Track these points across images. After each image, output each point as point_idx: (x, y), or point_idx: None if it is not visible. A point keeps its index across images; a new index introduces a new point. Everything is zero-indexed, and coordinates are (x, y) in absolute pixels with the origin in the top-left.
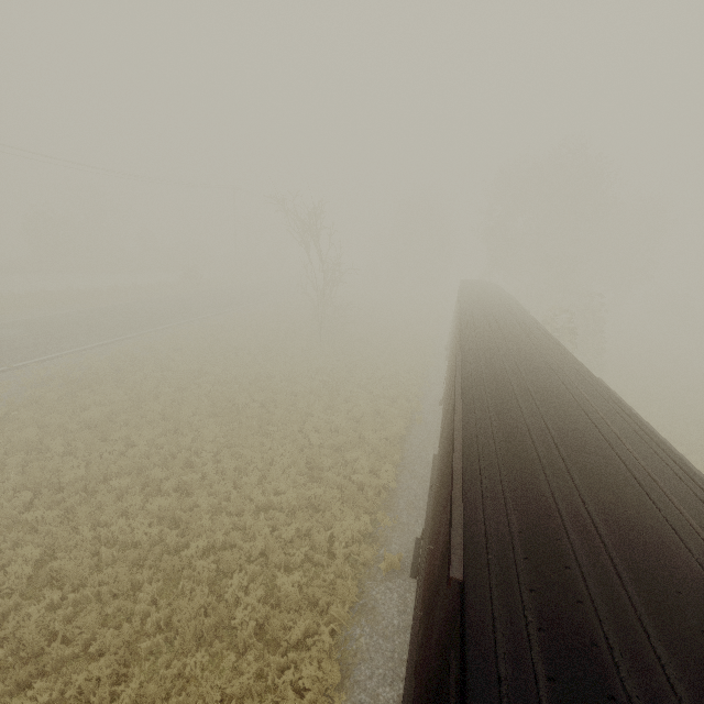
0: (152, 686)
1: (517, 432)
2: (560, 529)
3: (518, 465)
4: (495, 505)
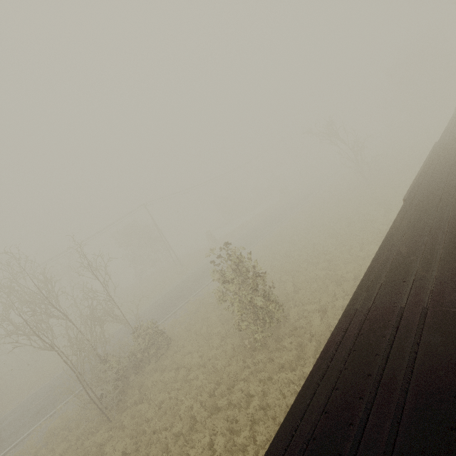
0: (345, 300)
1: (447, 159)
2: (445, 175)
3: (440, 168)
4: (424, 182)
